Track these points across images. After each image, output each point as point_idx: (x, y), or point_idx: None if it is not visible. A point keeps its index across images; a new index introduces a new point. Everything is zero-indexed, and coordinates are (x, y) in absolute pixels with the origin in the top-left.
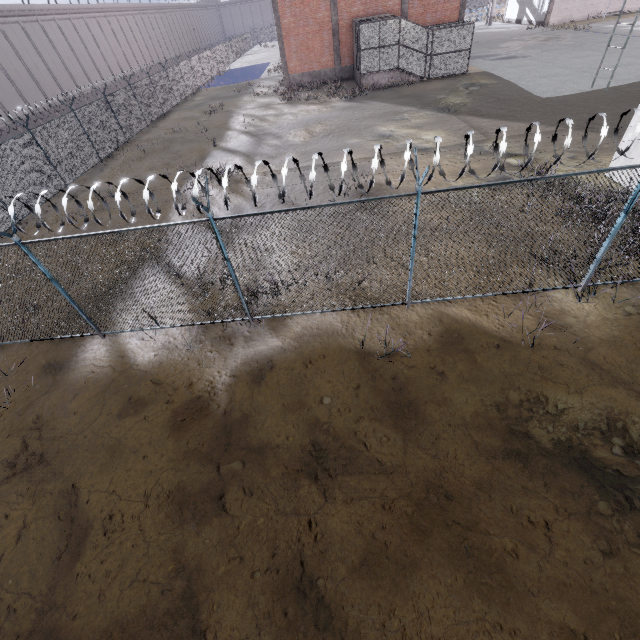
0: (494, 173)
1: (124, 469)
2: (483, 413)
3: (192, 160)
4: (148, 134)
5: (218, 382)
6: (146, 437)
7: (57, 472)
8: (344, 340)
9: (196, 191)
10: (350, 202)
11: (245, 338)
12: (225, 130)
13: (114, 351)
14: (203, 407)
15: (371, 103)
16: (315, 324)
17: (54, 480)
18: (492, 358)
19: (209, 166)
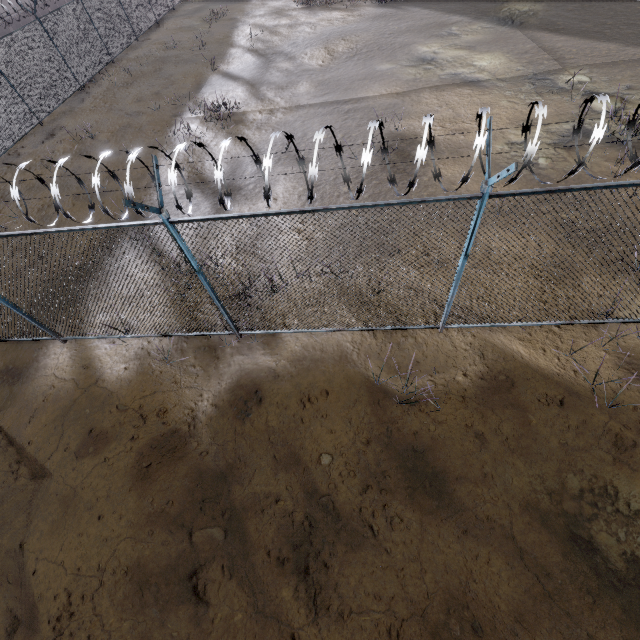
0: (570, 123)
1: (77, 533)
2: (532, 503)
3: (186, 89)
4: (138, 50)
5: (199, 408)
6: (106, 489)
7: (7, 519)
8: (354, 370)
9: (130, 189)
10: (374, 205)
11: (233, 351)
12: (227, 46)
13: (79, 358)
14: (177, 446)
15: (410, 9)
16: (319, 343)
17: (1, 533)
18: (551, 422)
19: (205, 98)
